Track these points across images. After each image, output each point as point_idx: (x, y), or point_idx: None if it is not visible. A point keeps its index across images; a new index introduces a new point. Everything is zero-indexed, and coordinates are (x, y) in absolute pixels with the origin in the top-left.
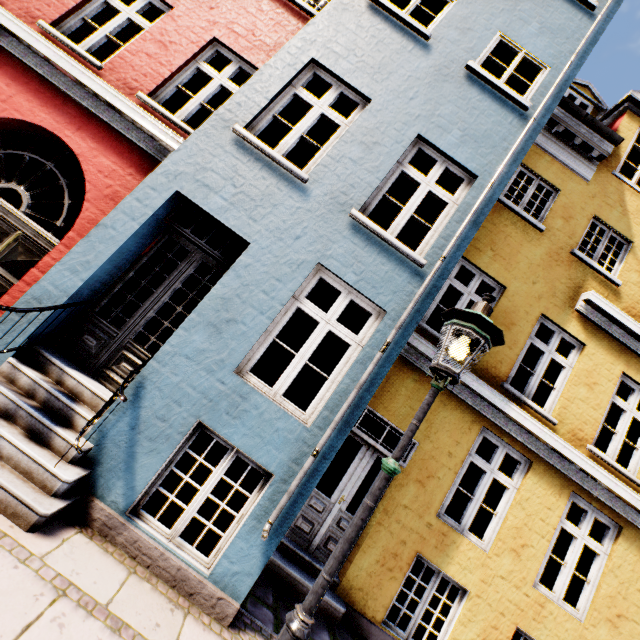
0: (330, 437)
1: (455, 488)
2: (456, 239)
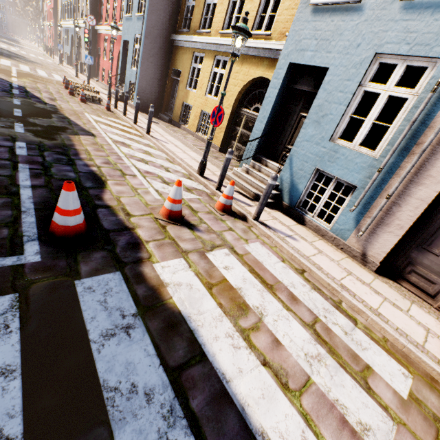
0: (139, 71)
1: (190, 78)
2: (145, 0)
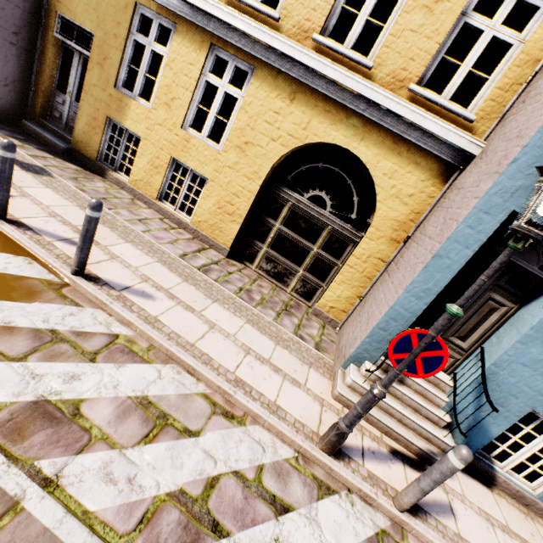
0: None
1: (126, 66)
2: None
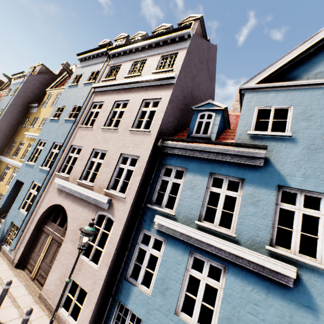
0: None
1: (2, 176)
2: None
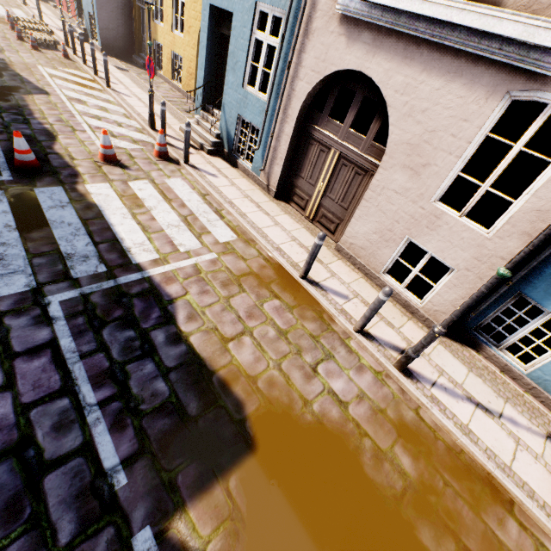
0: None
1: (155, 7)
2: None
